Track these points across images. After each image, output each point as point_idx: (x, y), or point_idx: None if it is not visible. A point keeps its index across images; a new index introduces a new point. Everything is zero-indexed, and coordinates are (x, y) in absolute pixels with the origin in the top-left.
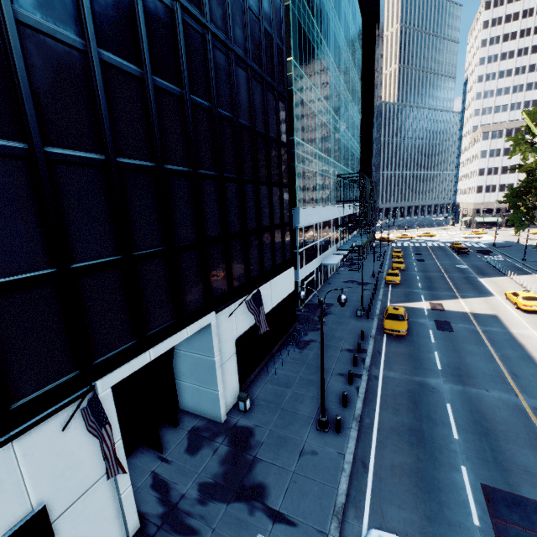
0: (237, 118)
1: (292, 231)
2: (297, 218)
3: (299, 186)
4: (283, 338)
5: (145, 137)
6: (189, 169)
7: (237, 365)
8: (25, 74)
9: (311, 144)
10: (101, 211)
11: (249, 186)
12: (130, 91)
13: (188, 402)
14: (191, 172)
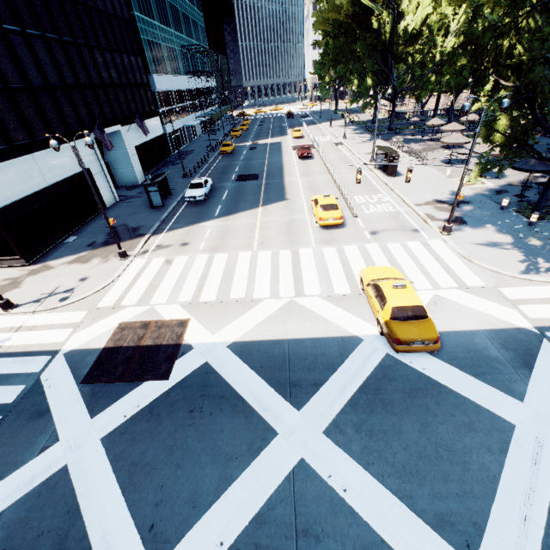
0: (97, 7)
1: (151, 90)
2: (153, 83)
3: (149, 56)
4: (163, 162)
5: (66, 26)
6: (86, 42)
7: (140, 161)
8: (33, 4)
9: (150, 17)
10: (66, 63)
11: (116, 54)
12: (55, 2)
13: (119, 181)
14: (87, 44)
